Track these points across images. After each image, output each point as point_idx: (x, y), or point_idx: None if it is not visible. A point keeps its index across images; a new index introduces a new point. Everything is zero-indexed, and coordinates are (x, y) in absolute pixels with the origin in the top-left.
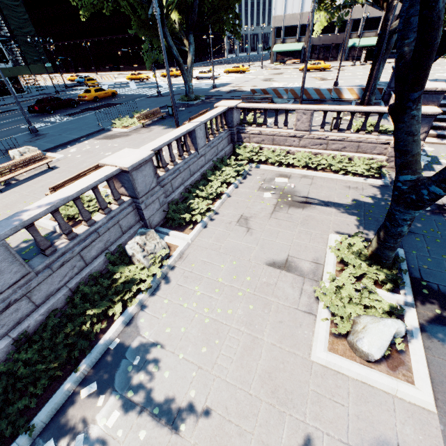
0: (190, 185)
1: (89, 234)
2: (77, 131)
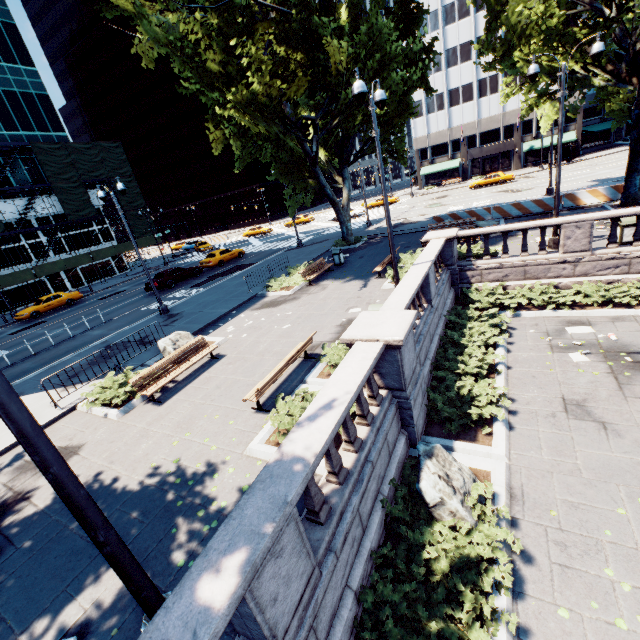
0: (437, 356)
1: (361, 467)
2: (221, 303)
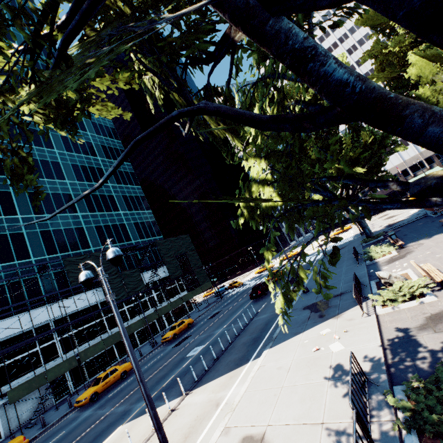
0: None
1: None
2: (346, 274)
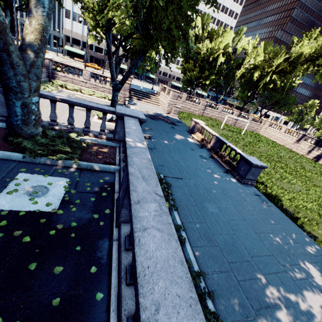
0: None
1: None
2: None
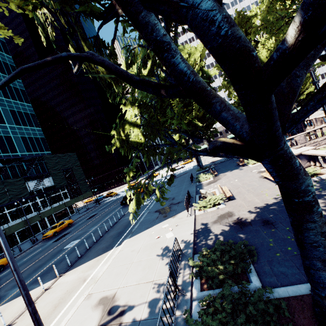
0: None
1: None
2: (184, 190)
